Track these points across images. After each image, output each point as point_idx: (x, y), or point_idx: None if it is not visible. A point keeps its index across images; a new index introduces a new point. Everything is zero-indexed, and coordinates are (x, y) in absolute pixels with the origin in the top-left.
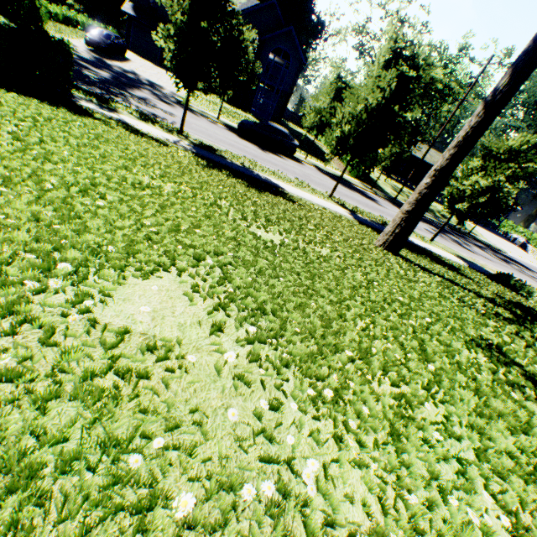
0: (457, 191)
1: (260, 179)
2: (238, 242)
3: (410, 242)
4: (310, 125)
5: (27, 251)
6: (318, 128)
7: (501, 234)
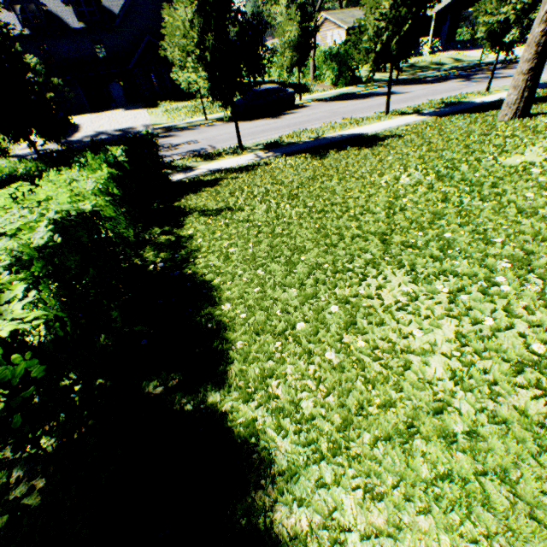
0: (497, 25)
1: (342, 139)
2: None
3: (485, 104)
4: (288, 64)
5: None
6: (299, 62)
7: None
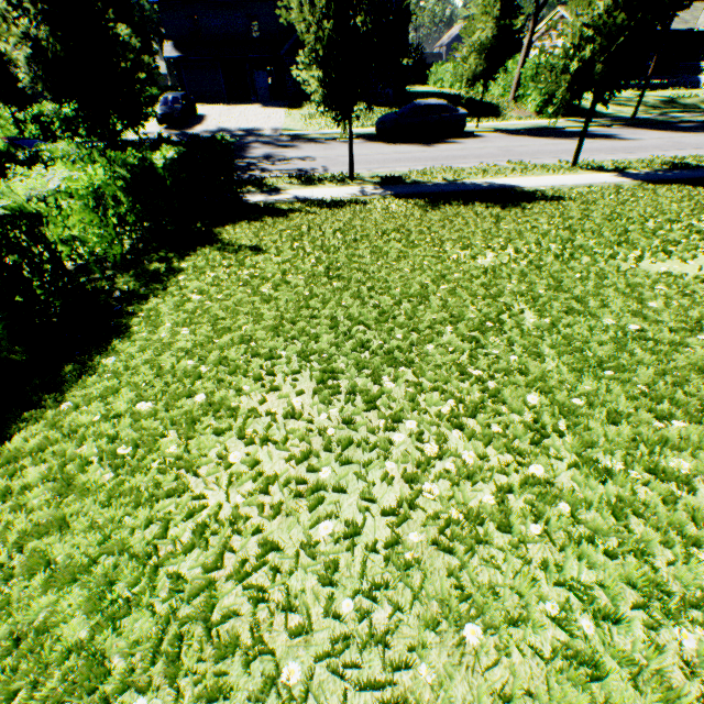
0: None
1: (484, 189)
2: (695, 296)
3: None
4: (470, 75)
5: (652, 417)
6: (485, 74)
7: None
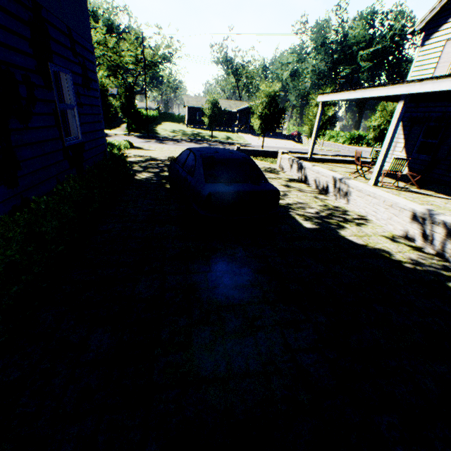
0: None
1: None
2: None
3: None
4: None
5: None
6: None
7: (291, 138)
